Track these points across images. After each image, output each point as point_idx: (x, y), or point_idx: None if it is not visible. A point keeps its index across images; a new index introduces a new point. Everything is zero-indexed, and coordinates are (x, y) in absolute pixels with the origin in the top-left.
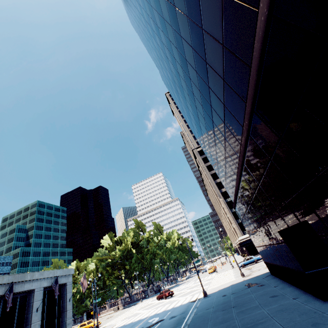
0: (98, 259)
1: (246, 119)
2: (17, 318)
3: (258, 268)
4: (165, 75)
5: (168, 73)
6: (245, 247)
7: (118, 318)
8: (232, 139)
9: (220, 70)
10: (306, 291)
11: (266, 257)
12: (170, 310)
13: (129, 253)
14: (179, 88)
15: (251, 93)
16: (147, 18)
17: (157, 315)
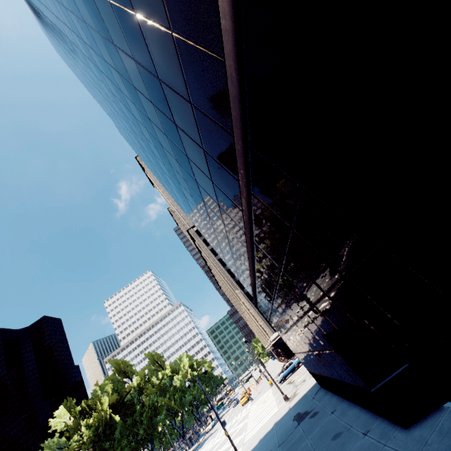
0: None
1: (240, 165)
2: None
3: (302, 378)
4: (121, 125)
5: (123, 120)
6: (280, 348)
7: None
8: (229, 205)
9: (181, 86)
10: (376, 413)
11: (310, 366)
12: None
13: (110, 425)
14: (142, 140)
15: (237, 112)
16: (69, 35)
17: None
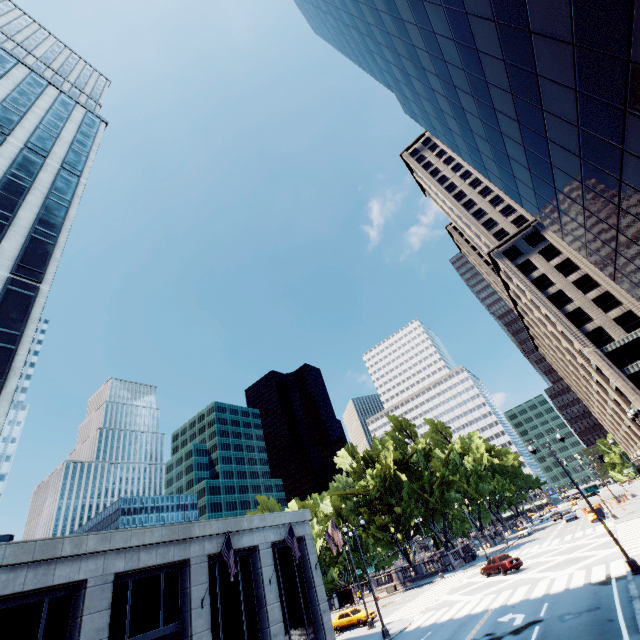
0: (338, 494)
1: None
2: (243, 594)
3: None
4: (418, 93)
5: (431, 78)
6: None
7: (408, 608)
8: None
9: None
10: None
11: None
12: (543, 599)
13: (395, 481)
14: (470, 96)
15: None
16: None
17: (514, 609)
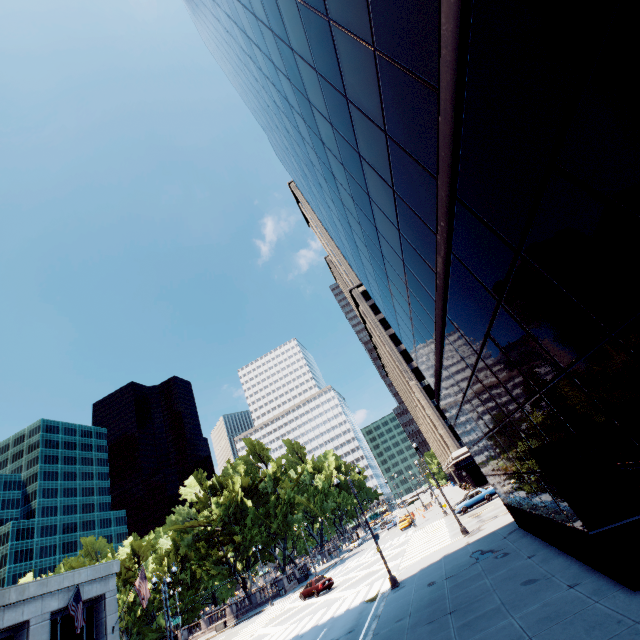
0: (176, 528)
1: (442, 216)
2: None
3: (493, 514)
4: (279, 144)
5: (283, 137)
6: (465, 470)
7: None
8: (418, 264)
9: (375, 111)
10: (594, 568)
11: (506, 496)
12: (326, 624)
13: (240, 509)
14: (306, 167)
15: (446, 153)
16: (228, 25)
17: None
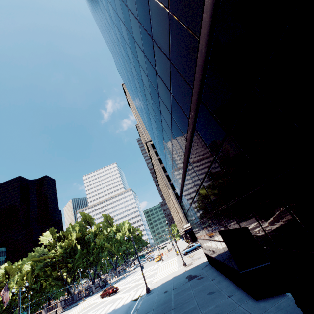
0: (34, 259)
1: (193, 109)
2: None
3: (199, 256)
4: (118, 61)
5: (120, 58)
6: (189, 234)
7: None
8: (178, 133)
9: (166, 48)
10: (240, 287)
11: (206, 249)
12: (110, 313)
13: (74, 249)
14: (130, 75)
15: (199, 75)
16: None
17: None
